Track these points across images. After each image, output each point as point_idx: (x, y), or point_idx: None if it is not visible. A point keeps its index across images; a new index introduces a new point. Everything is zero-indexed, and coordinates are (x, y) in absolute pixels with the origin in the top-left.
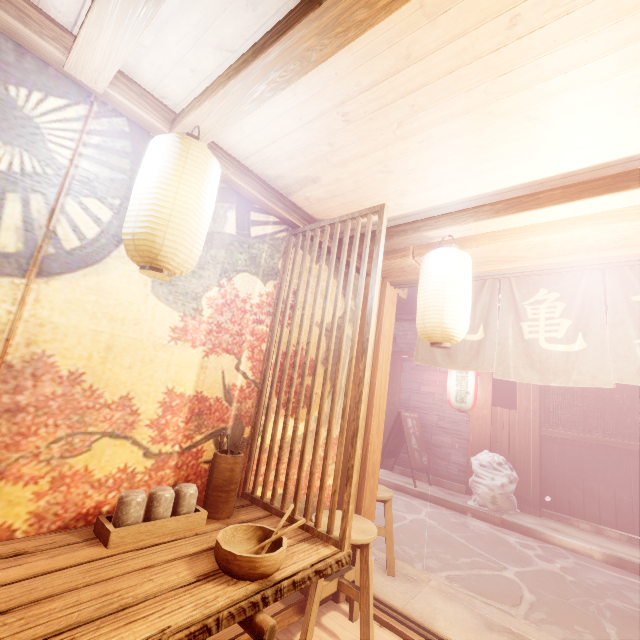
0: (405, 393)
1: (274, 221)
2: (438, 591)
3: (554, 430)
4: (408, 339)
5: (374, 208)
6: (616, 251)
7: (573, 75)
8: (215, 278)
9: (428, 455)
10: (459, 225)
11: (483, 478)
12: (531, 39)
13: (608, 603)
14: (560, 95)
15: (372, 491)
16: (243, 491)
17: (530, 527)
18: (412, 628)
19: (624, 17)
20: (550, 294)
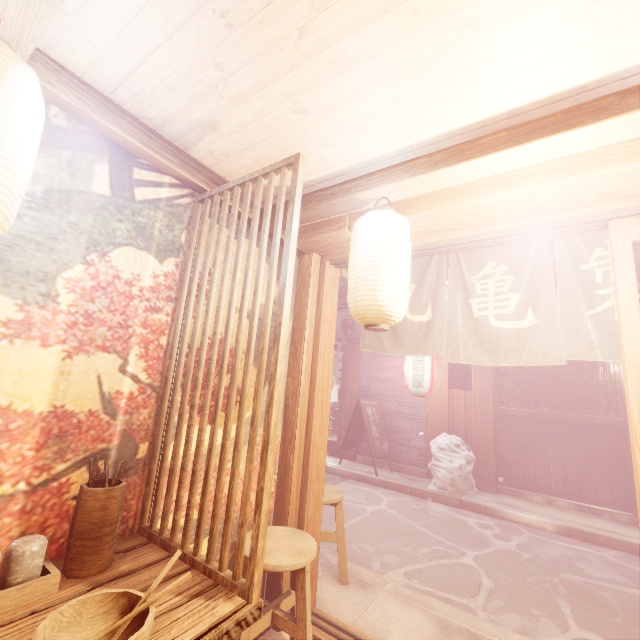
0: (364, 381)
1: (171, 183)
2: (394, 595)
3: (507, 408)
4: None
5: (288, 159)
6: (566, 213)
7: None
8: (78, 253)
9: (389, 442)
10: (393, 183)
11: (442, 461)
12: None
13: (562, 578)
14: None
15: (317, 497)
16: (140, 525)
17: (487, 506)
18: None
19: None
20: (499, 267)
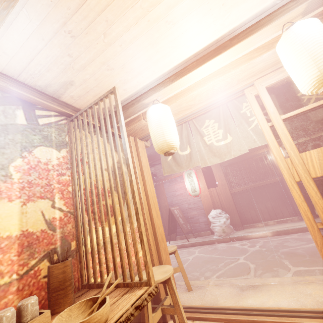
0: (169, 199)
1: (55, 114)
2: (214, 285)
3: (235, 189)
4: (162, 172)
5: (110, 90)
6: (227, 91)
7: None
8: (17, 153)
9: (189, 224)
10: (158, 92)
11: (216, 223)
12: None
13: (281, 252)
14: (176, 6)
15: (165, 249)
16: (82, 284)
17: (241, 235)
18: (208, 312)
19: None
20: (210, 121)
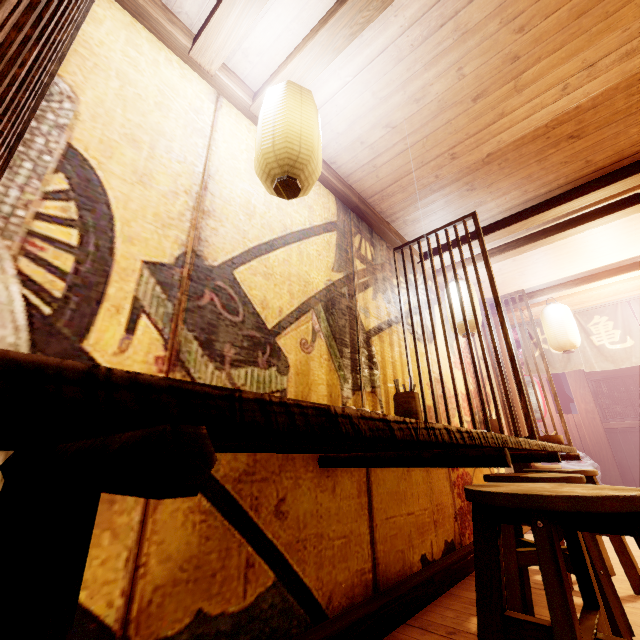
0: None
1: None
2: None
3: (613, 422)
4: None
5: (518, 291)
6: (635, 292)
7: (610, 240)
8: (453, 337)
9: None
10: (557, 292)
11: None
12: (595, 234)
13: None
14: (605, 245)
15: None
16: None
17: None
18: None
19: (626, 228)
20: (601, 318)
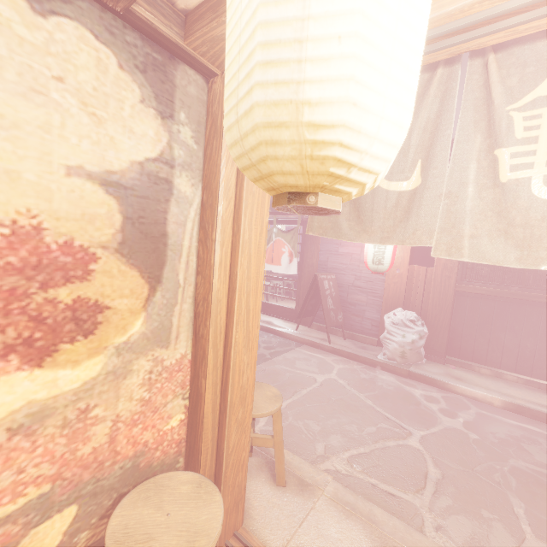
0: (323, 255)
1: None
2: (334, 502)
3: (470, 286)
4: None
5: None
6: None
7: None
8: None
9: (344, 312)
10: None
11: (394, 336)
12: None
13: (512, 466)
14: None
15: (242, 422)
16: None
17: (435, 378)
18: None
19: None
20: None
